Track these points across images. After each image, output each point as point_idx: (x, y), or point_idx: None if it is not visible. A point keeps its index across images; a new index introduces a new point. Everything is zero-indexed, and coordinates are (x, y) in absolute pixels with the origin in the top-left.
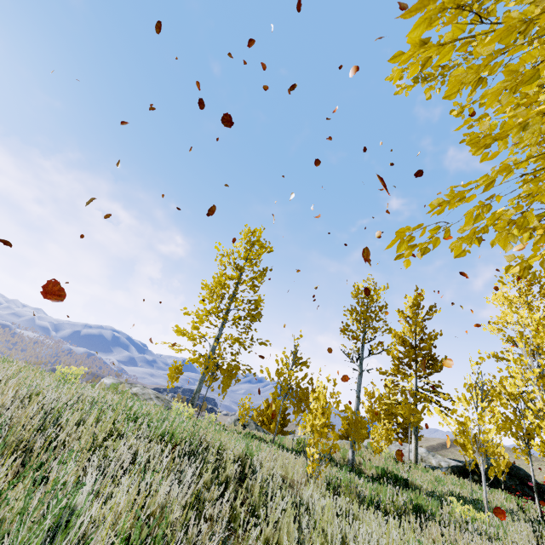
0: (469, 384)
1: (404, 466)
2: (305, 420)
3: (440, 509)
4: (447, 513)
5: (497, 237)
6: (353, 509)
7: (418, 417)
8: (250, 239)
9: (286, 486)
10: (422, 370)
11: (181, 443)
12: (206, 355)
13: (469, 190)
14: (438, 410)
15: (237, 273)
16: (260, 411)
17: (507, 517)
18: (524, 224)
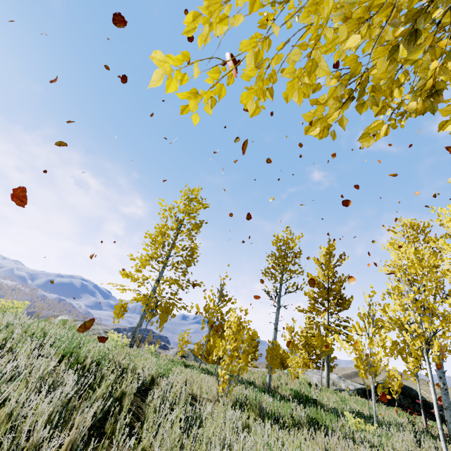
0: (363, 314)
1: (316, 388)
2: (218, 345)
3: (333, 422)
4: (340, 425)
5: (289, 88)
6: (249, 422)
7: (329, 347)
8: (189, 196)
9: (187, 402)
10: (333, 308)
11: (84, 361)
12: (147, 294)
13: (228, 2)
14: (337, 337)
15: (176, 224)
16: (200, 345)
17: (394, 428)
18: (312, 68)
